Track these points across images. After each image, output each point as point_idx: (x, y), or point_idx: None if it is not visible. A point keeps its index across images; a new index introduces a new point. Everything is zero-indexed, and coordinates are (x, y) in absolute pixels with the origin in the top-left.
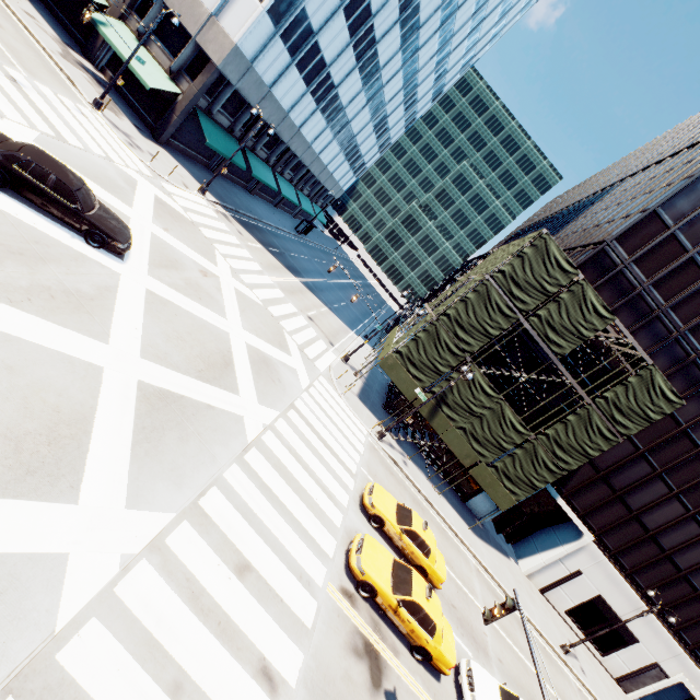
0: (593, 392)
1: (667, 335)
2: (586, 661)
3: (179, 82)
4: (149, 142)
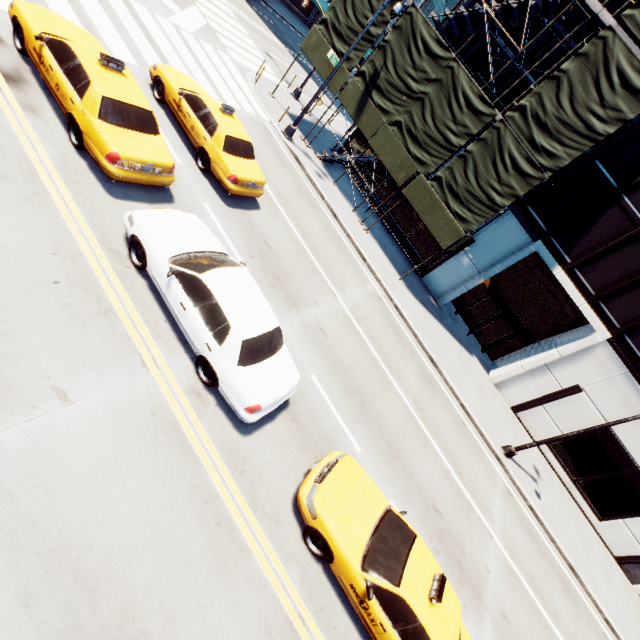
0: None
1: None
2: (559, 502)
3: None
4: None
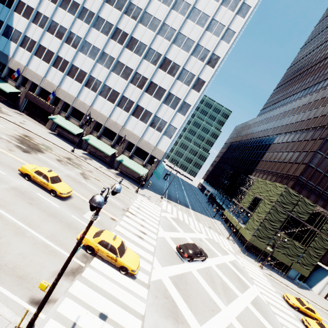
0: (313, 222)
1: (327, 198)
2: None
3: (146, 167)
4: (144, 190)
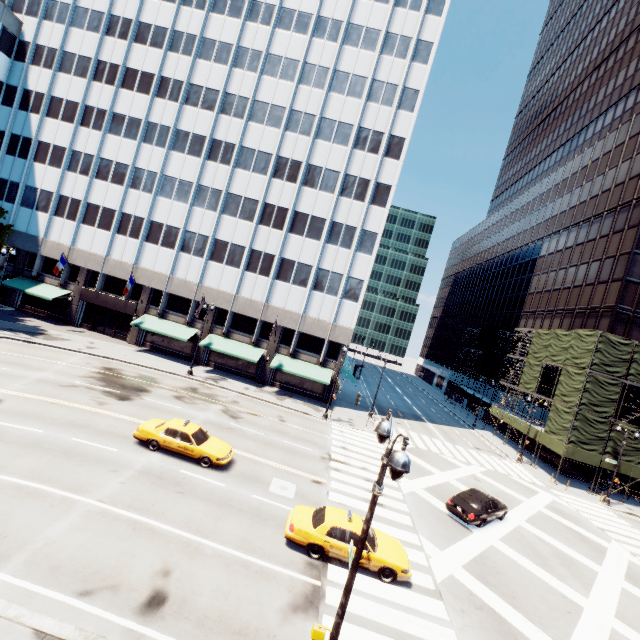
0: None
1: None
2: None
3: (327, 365)
4: (336, 411)
